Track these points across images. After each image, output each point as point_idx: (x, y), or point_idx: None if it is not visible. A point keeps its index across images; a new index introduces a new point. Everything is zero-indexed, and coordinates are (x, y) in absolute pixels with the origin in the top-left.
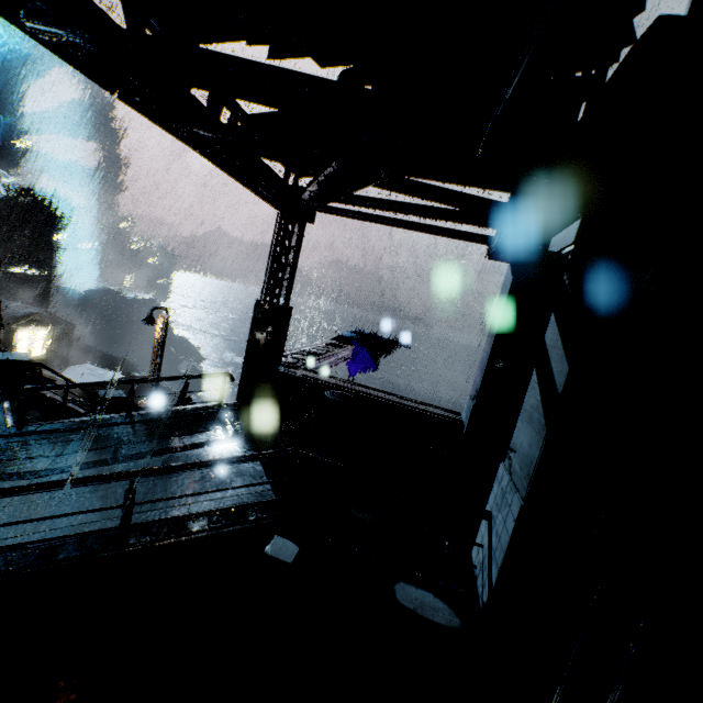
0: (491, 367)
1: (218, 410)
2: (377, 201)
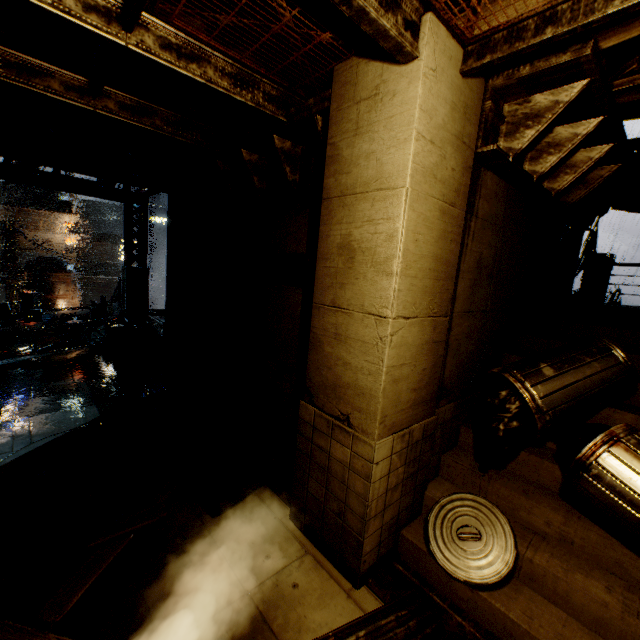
0: (167, 284)
1: None
2: None
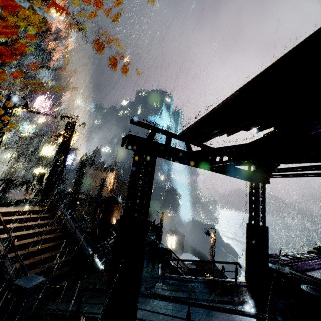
0: None
1: (234, 284)
2: (297, 168)
